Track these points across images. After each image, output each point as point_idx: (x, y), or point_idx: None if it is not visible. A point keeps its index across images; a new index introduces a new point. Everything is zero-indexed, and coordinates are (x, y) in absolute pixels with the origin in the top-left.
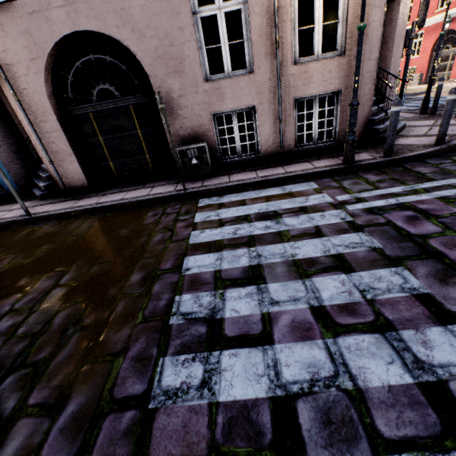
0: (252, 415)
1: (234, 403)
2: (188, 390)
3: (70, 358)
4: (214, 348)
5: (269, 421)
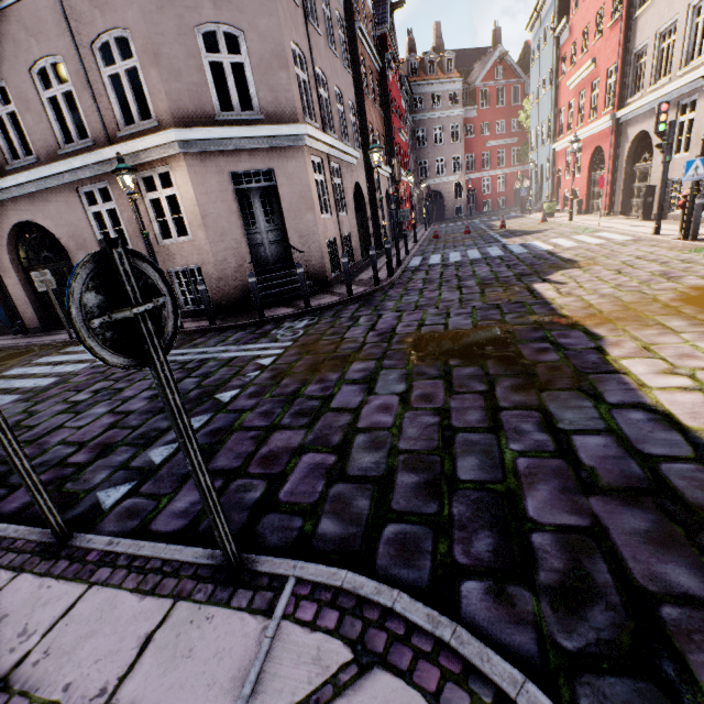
0: None
1: None
2: None
3: None
4: None
5: None
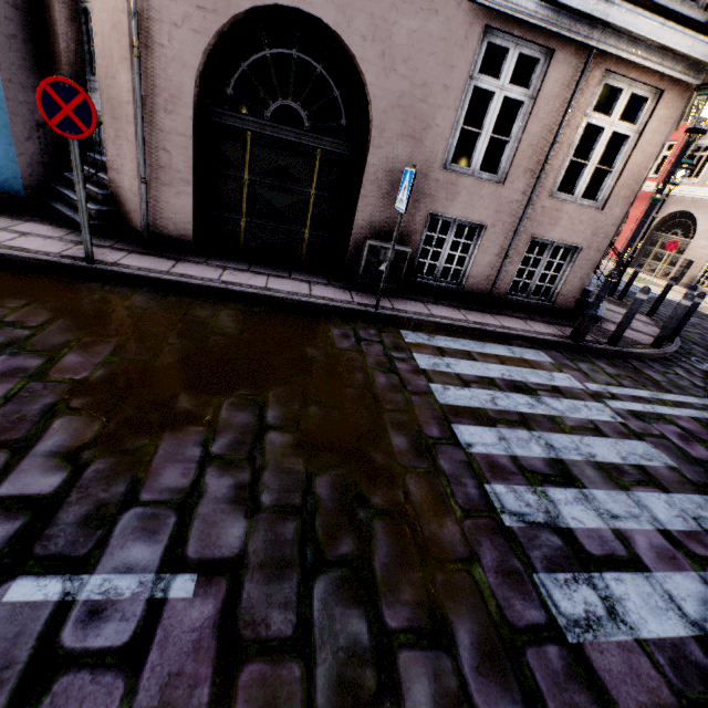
0: (689, 656)
1: (662, 641)
2: (599, 621)
3: (398, 558)
4: (590, 569)
5: None
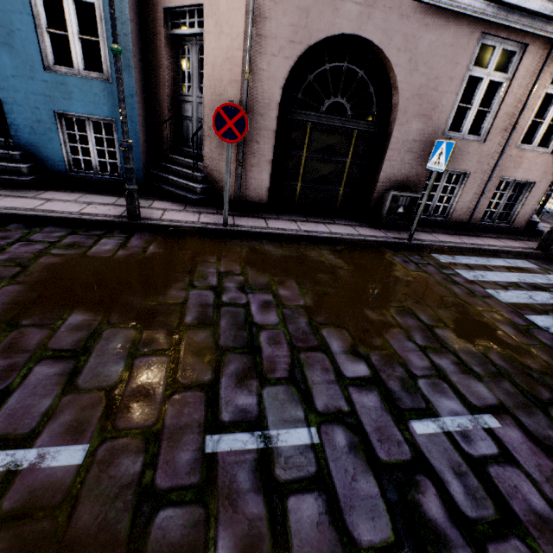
0: None
1: None
2: None
3: None
4: None
5: None
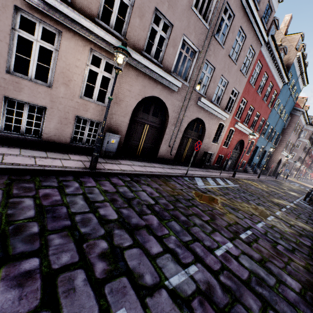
0: None
1: None
2: None
3: None
4: None
5: None
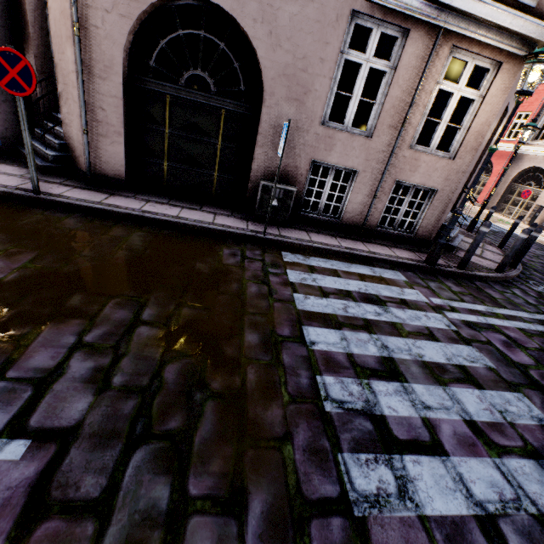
0: (466, 533)
1: (443, 519)
2: (388, 497)
3: (218, 435)
4: (392, 451)
5: (485, 541)
